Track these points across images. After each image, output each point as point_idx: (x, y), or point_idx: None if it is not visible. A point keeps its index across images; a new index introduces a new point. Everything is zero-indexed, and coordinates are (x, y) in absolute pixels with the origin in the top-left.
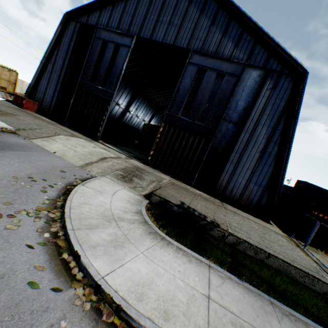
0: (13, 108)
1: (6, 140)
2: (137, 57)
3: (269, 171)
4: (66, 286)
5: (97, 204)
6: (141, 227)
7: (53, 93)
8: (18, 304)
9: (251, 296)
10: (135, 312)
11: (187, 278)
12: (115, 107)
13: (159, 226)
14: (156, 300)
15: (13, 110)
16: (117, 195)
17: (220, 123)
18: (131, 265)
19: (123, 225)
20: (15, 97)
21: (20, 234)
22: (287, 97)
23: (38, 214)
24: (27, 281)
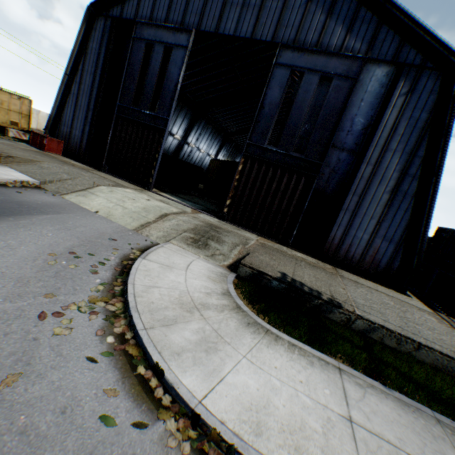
0: (32, 152)
1: (31, 199)
2: (194, 62)
3: (404, 220)
4: (152, 418)
5: (168, 286)
6: (234, 316)
7: (82, 126)
8: (92, 453)
9: (408, 413)
10: (255, 454)
11: (314, 392)
12: (167, 139)
13: (256, 312)
14: (280, 431)
15: (32, 155)
16: (192, 268)
17: (327, 153)
18: (234, 378)
19: (210, 315)
20: (32, 135)
21: (74, 341)
22: (431, 105)
23: (93, 308)
24: (98, 415)
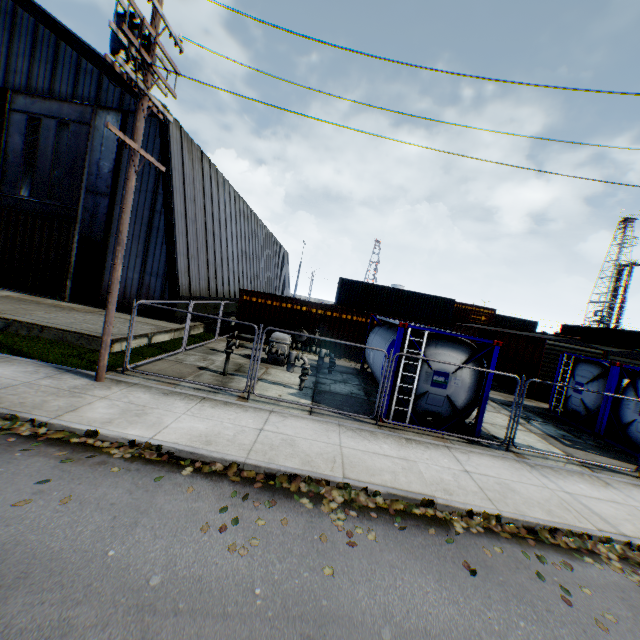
0: None
1: None
2: None
3: (164, 254)
4: None
5: None
6: None
7: None
8: None
9: None
10: None
11: None
12: None
13: None
14: None
15: None
16: None
17: (81, 198)
18: None
19: None
20: None
21: None
22: (159, 148)
23: None
24: None
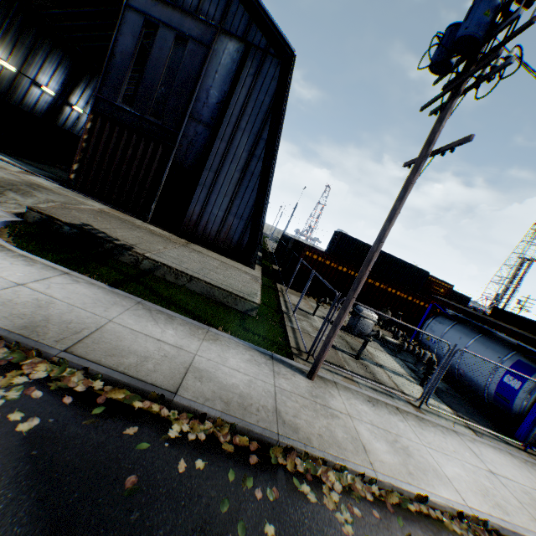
0: None
1: None
2: None
3: (252, 199)
4: None
5: None
6: None
7: None
8: None
9: (110, 296)
10: None
11: (1, 271)
12: (31, 91)
13: (14, 242)
14: None
15: None
16: None
17: (184, 123)
18: None
19: None
20: None
21: None
22: (273, 91)
23: None
24: None
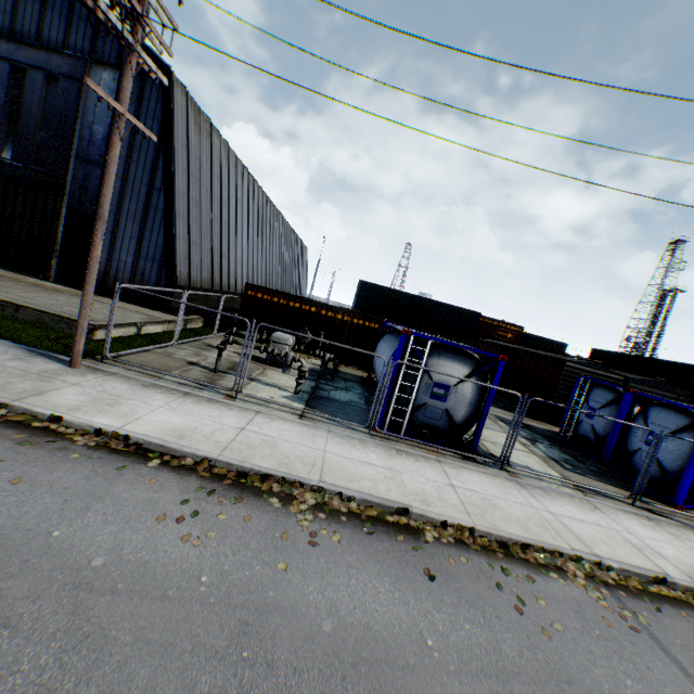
0: None
1: None
2: None
3: (162, 237)
4: None
5: None
6: None
7: None
8: None
9: None
10: None
11: None
12: None
13: None
14: None
15: None
16: None
17: (70, 166)
18: None
19: None
20: None
21: None
22: (161, 115)
23: None
24: None
